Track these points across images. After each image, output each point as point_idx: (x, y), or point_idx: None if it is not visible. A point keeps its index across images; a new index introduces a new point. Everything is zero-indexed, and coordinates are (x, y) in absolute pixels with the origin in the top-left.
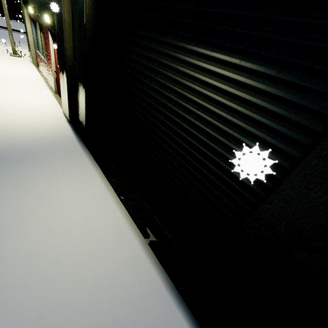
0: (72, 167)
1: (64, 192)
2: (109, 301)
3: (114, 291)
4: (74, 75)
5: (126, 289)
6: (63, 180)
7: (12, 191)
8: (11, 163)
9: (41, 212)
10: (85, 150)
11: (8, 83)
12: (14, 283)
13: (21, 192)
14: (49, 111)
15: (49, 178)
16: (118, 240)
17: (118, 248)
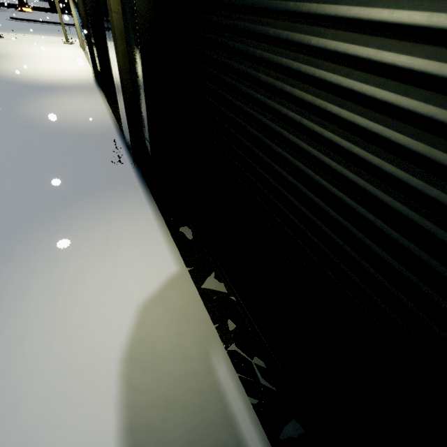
0: (86, 94)
1: (77, 100)
2: (83, 125)
3: (87, 124)
4: (90, 34)
5: (93, 124)
6: (79, 97)
7: (50, 97)
8: (51, 90)
9: (62, 104)
10: (99, 89)
11: (58, 59)
12: (45, 115)
13: (54, 98)
14: (83, 73)
15: (71, 96)
16: (99, 115)
17: (97, 117)
